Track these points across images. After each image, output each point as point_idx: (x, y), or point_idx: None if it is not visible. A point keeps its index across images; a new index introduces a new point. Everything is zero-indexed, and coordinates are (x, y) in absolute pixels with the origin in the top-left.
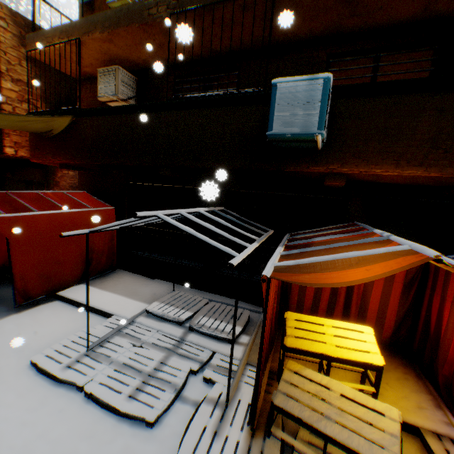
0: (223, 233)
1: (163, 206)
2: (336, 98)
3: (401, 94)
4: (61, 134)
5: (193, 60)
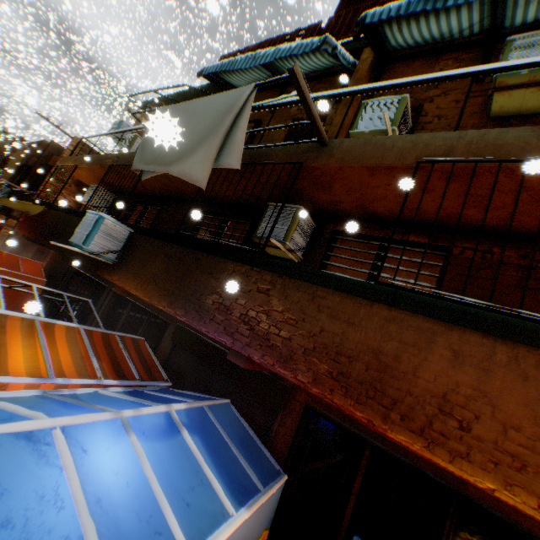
0: (3, 296)
1: (83, 292)
2: (136, 232)
3: (159, 239)
4: (38, 216)
5: (145, 193)
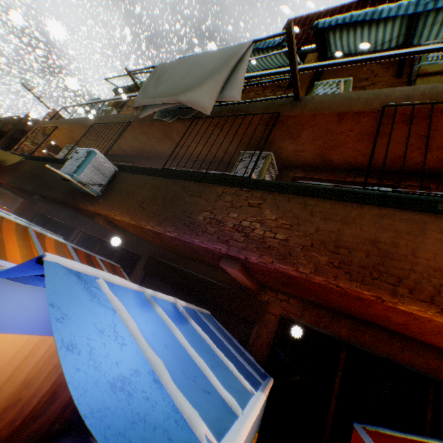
0: None
1: None
2: (121, 171)
3: (144, 175)
4: (14, 166)
5: (118, 154)
